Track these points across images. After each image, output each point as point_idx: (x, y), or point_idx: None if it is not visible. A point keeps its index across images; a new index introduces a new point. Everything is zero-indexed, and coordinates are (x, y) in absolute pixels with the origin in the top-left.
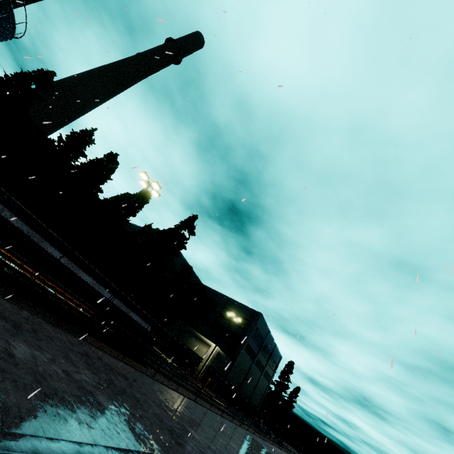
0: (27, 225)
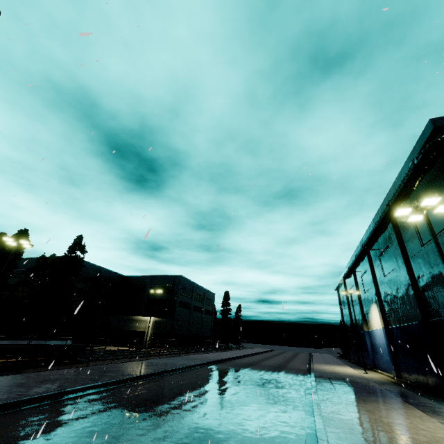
0: None
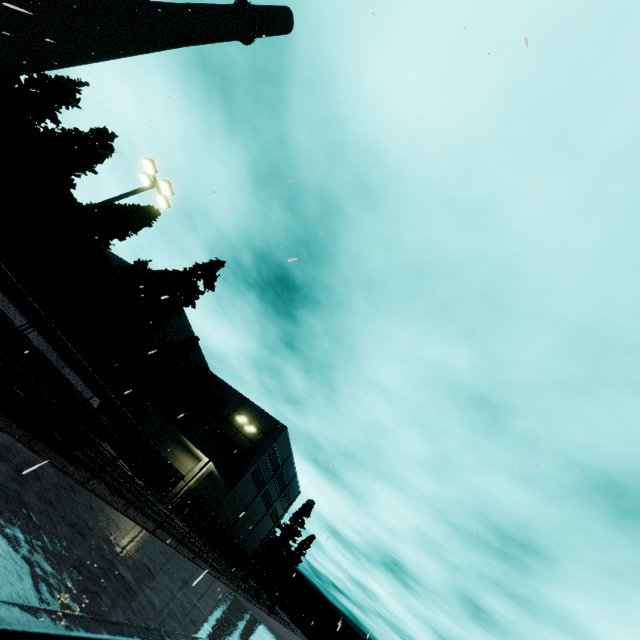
0: None
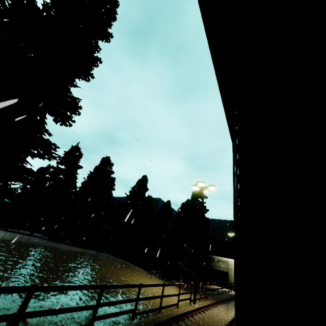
0: None
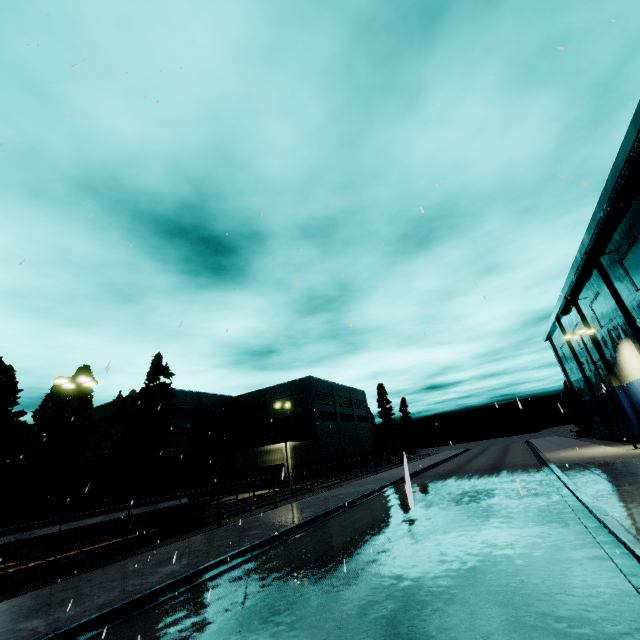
0: (9, 535)
